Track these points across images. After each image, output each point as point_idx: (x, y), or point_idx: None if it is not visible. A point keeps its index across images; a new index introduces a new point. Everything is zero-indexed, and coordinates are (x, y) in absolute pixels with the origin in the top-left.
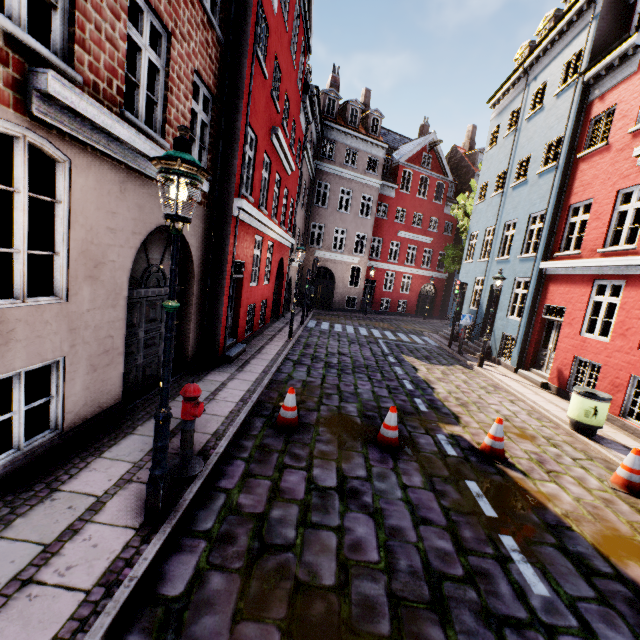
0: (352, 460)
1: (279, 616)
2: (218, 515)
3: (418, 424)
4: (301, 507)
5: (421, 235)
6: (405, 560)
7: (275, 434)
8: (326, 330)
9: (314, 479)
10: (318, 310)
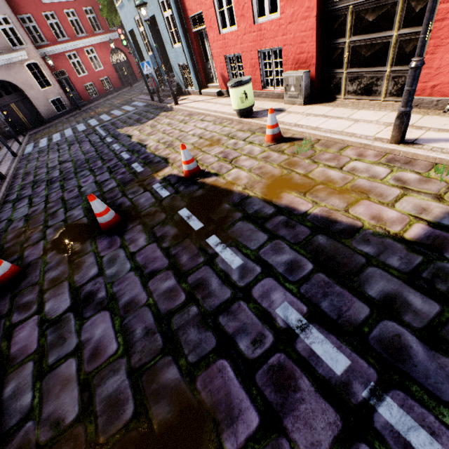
0: (83, 266)
1: None
2: None
3: (137, 187)
4: (36, 359)
5: None
6: (140, 327)
7: None
8: (45, 147)
9: (47, 316)
10: (33, 130)
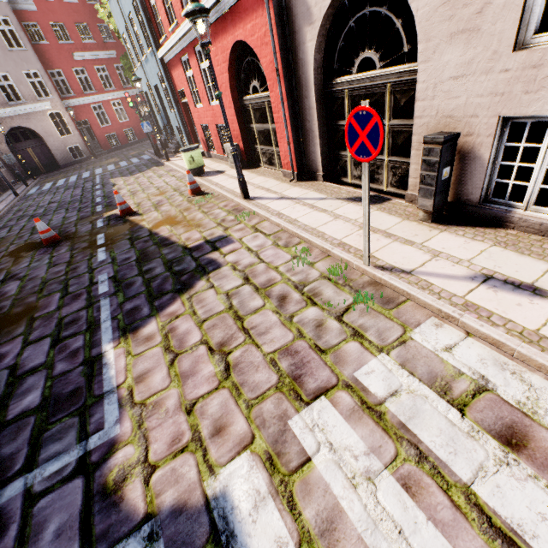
0: (21, 263)
1: None
2: None
3: (88, 221)
4: None
5: (101, 51)
6: (31, 285)
7: None
8: (46, 190)
9: None
10: (46, 175)
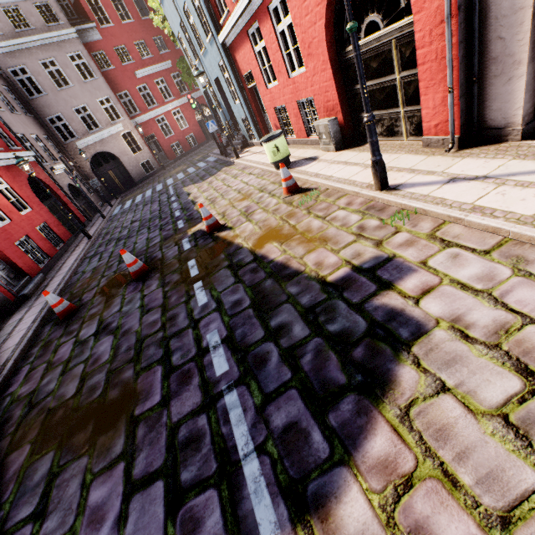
0: (112, 305)
1: (32, 437)
2: (2, 413)
3: (172, 242)
4: (65, 364)
5: (158, 63)
6: (126, 346)
7: (59, 328)
8: (127, 208)
9: (80, 339)
10: (125, 193)
